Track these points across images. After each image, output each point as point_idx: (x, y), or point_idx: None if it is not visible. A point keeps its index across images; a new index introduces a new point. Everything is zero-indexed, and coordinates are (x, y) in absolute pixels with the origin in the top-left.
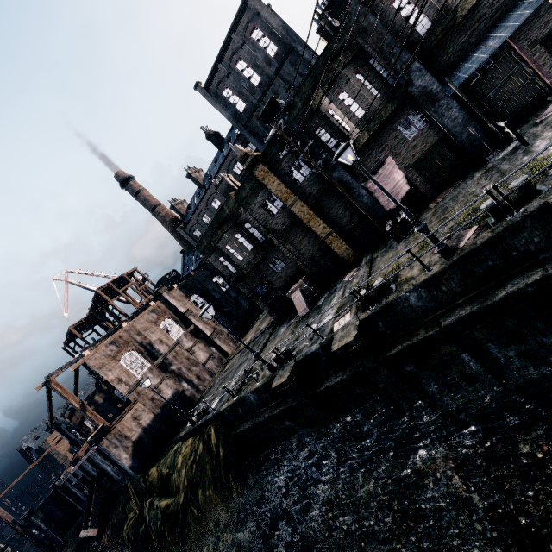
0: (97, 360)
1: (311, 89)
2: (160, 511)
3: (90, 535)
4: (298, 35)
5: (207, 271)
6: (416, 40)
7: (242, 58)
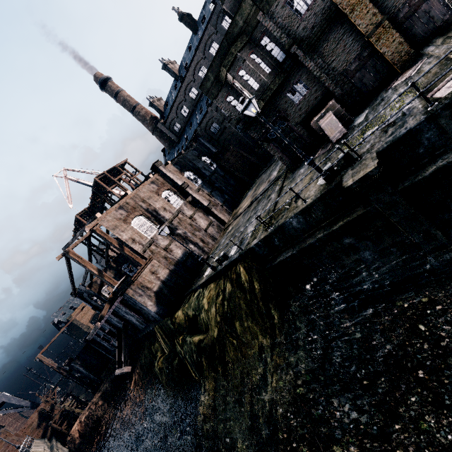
0: (110, 222)
1: None
2: (194, 346)
3: (125, 371)
4: None
5: (195, 151)
6: None
7: None
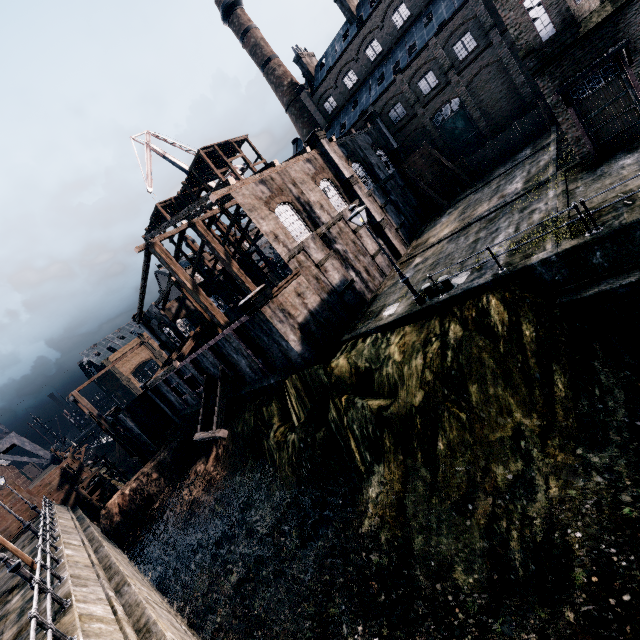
0: (246, 199)
1: None
2: (371, 413)
3: (219, 435)
4: None
5: (368, 137)
6: None
7: None
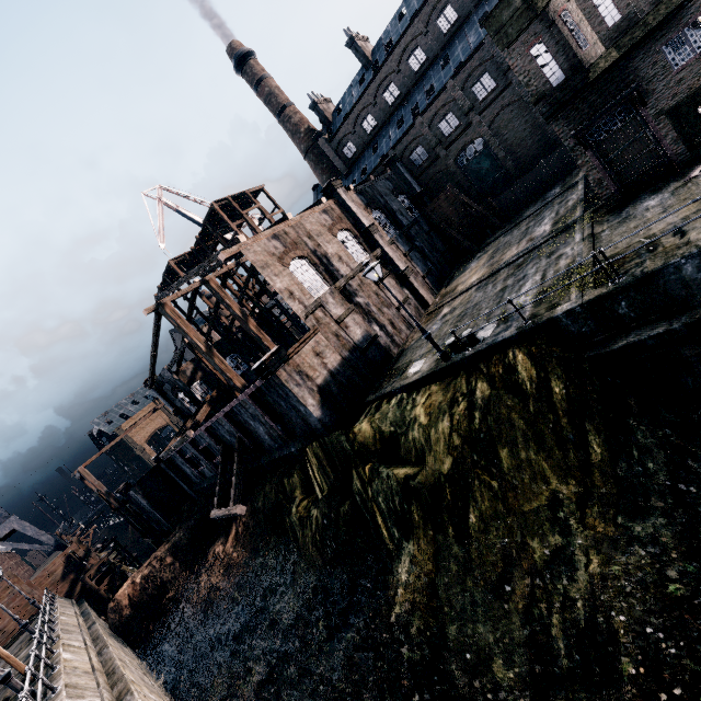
0: (258, 256)
1: None
2: (397, 483)
3: (237, 513)
4: None
5: (389, 182)
6: None
7: None
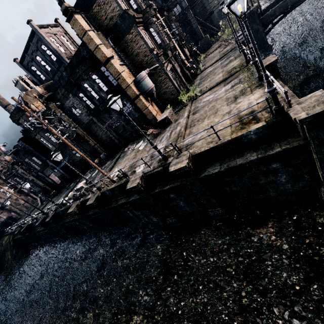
0: None
1: (22, 155)
2: None
3: None
4: (75, 41)
5: None
6: (50, 151)
7: (39, 55)
